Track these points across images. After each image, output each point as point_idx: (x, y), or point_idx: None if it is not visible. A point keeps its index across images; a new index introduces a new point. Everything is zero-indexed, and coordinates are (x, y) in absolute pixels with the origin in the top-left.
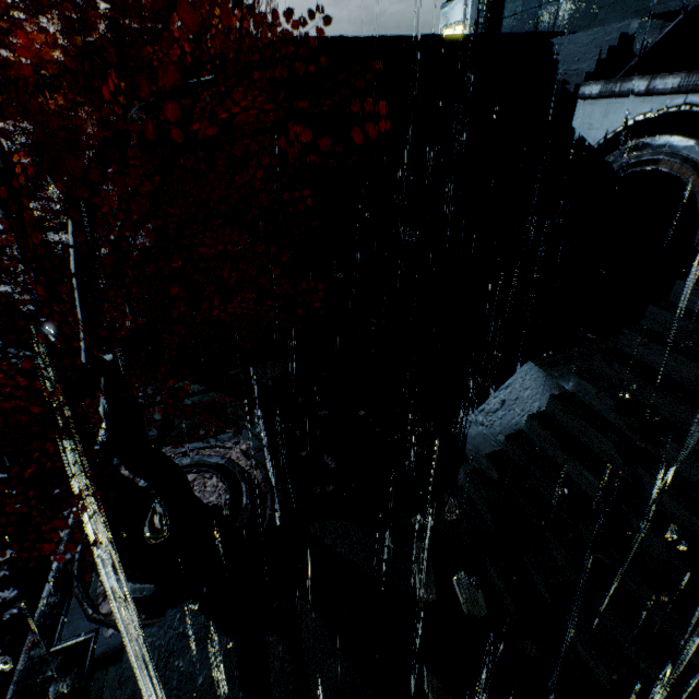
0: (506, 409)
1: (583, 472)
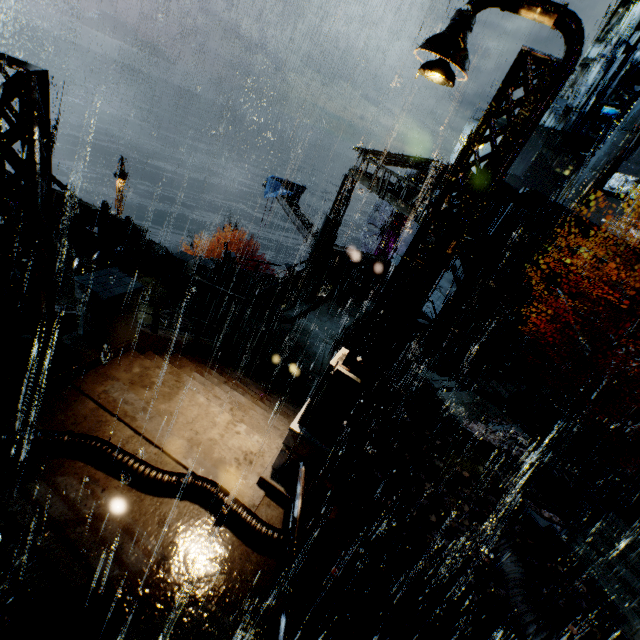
0: None
1: None
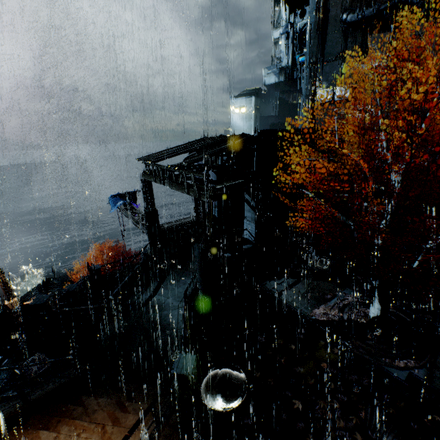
0: None
1: None
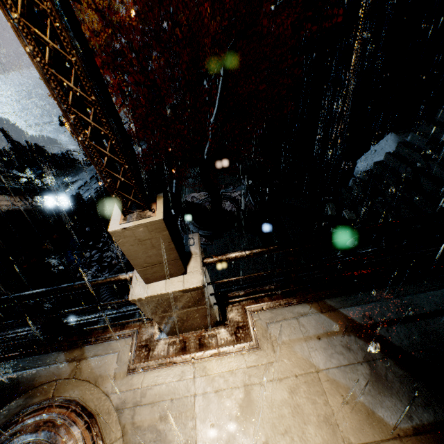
0: (376, 154)
1: (406, 168)
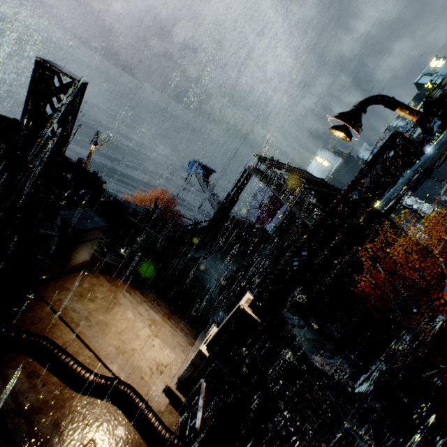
0: None
1: None
